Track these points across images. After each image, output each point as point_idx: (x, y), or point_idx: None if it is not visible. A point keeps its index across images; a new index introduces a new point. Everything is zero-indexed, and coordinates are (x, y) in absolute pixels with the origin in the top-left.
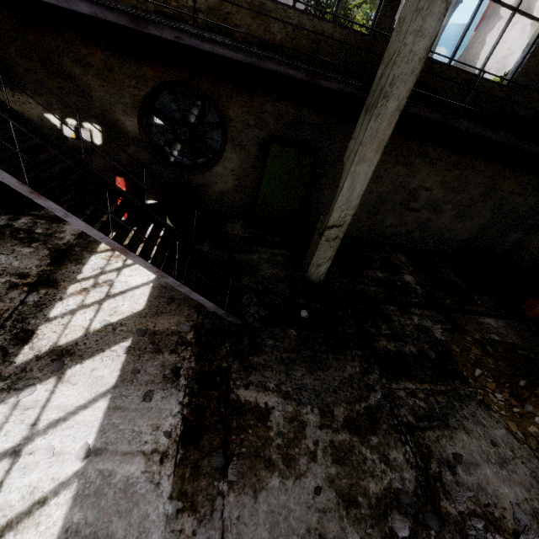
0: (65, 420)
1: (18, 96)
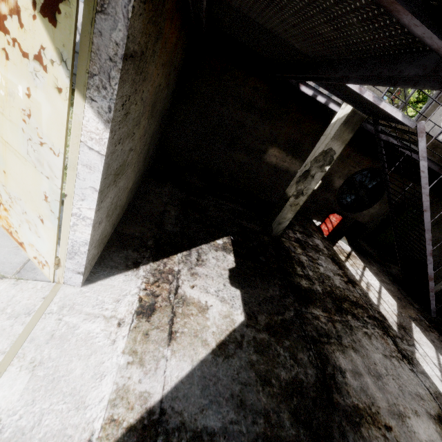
0: (440, 364)
1: (293, 160)
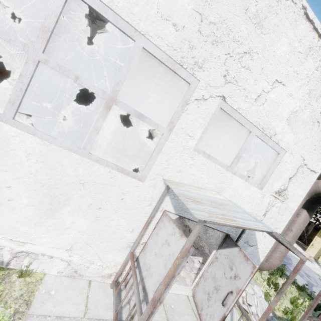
0: None
1: None
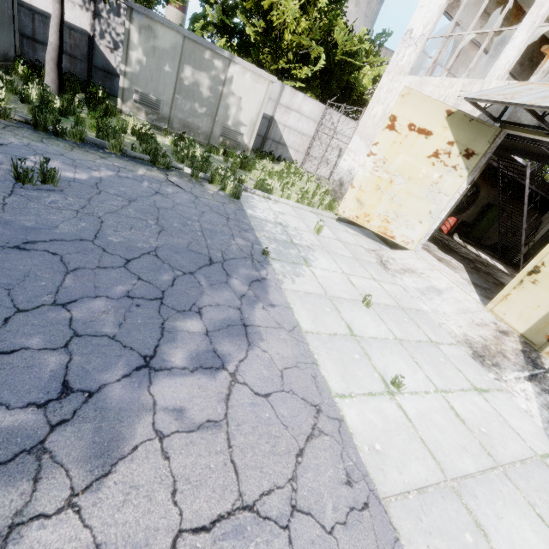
0: None
1: None
